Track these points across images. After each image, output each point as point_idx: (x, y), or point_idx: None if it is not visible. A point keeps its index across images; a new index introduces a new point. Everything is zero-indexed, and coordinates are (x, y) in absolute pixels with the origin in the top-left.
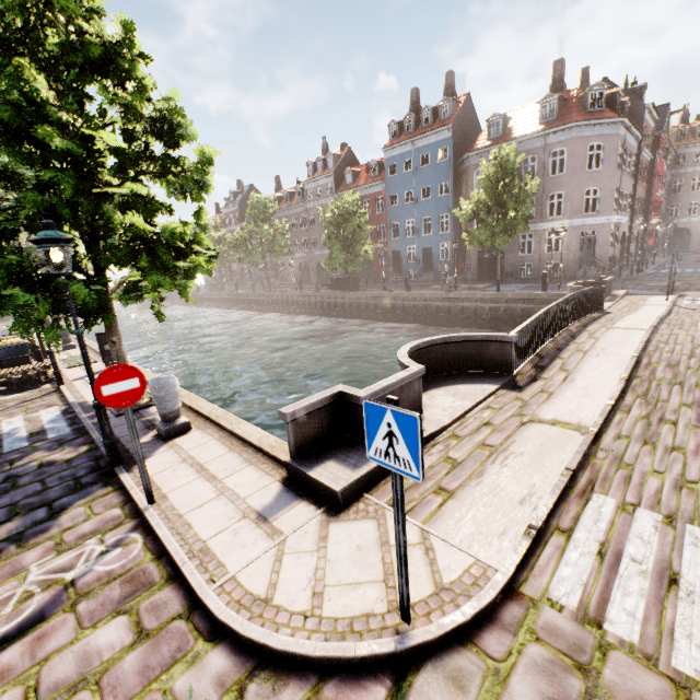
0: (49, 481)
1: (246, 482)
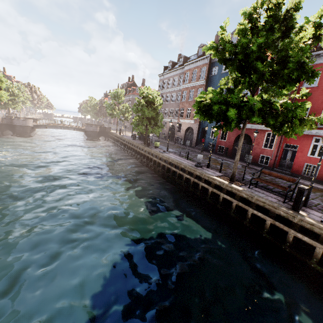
0: None
1: None
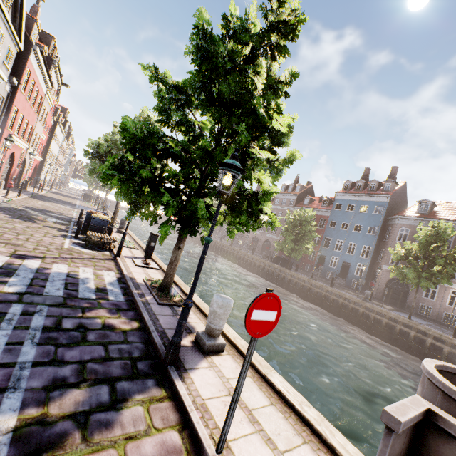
0: (111, 349)
1: None
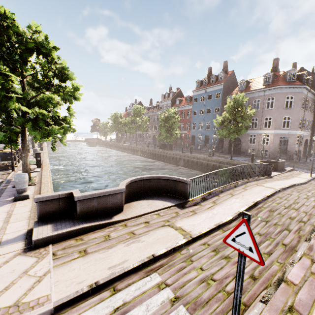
0: None
1: (15, 227)
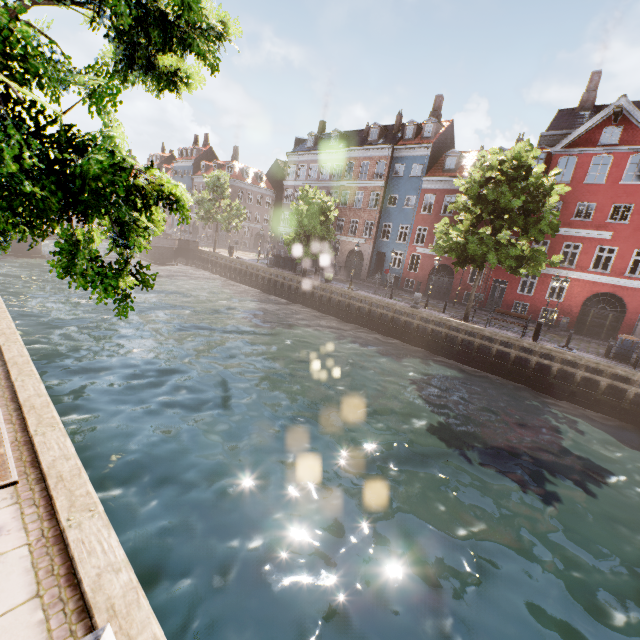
0: None
1: None
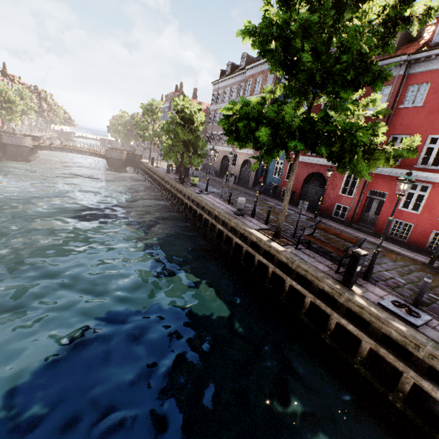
0: None
1: None
